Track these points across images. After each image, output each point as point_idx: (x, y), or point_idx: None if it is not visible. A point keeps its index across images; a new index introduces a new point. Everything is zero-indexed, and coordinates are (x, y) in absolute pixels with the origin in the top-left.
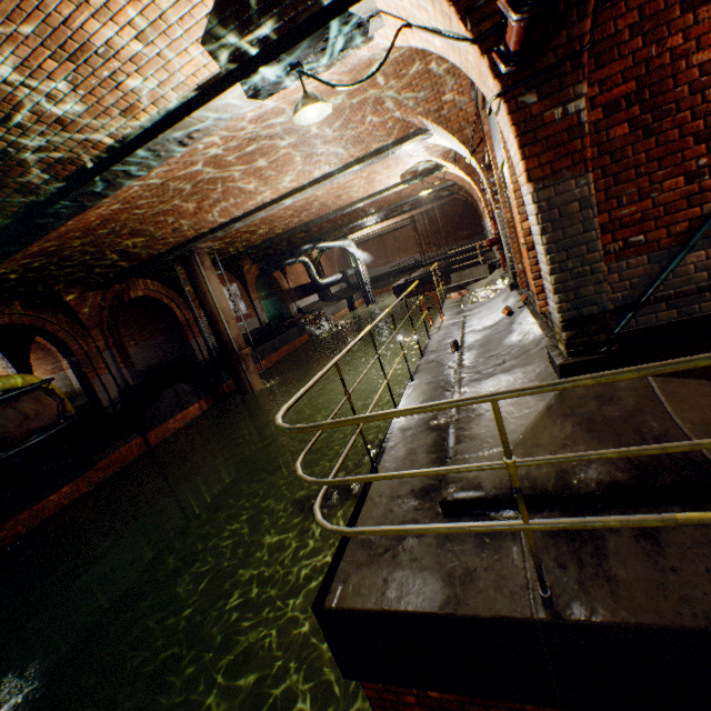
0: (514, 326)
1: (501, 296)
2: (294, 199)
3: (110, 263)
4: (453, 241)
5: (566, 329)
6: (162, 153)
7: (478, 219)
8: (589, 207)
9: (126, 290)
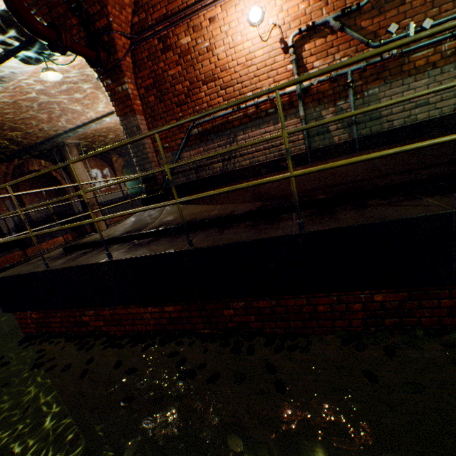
0: None
1: None
2: (111, 118)
3: (5, 146)
4: None
5: (144, 183)
6: None
7: None
8: (140, 129)
9: (26, 165)
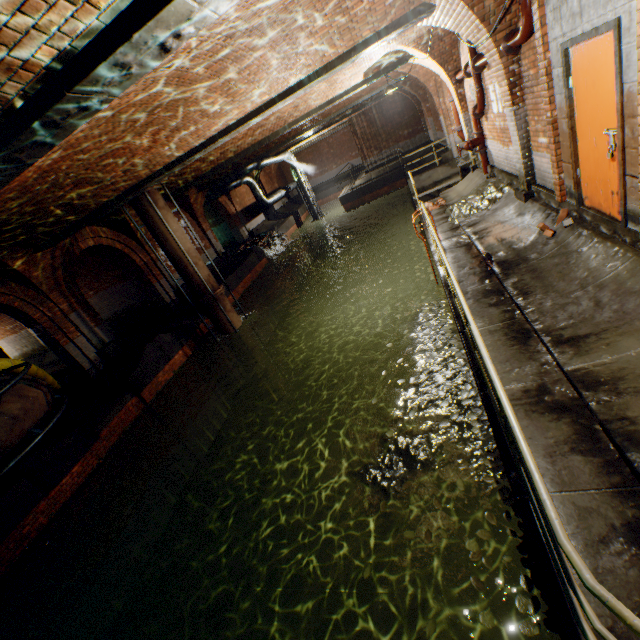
0: (574, 251)
1: (508, 207)
2: (263, 116)
3: (54, 220)
4: (394, 142)
5: None
6: (133, 68)
7: (418, 115)
8: None
9: (73, 242)
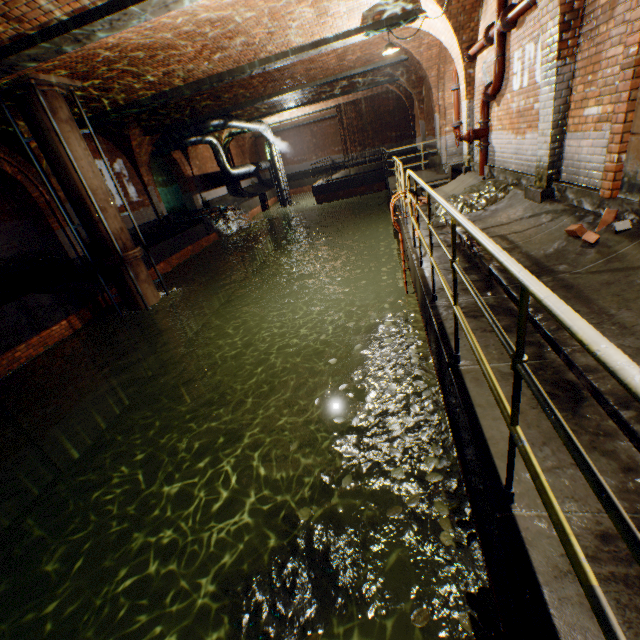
0: (639, 266)
1: (514, 208)
2: None
3: None
4: (380, 142)
5: None
6: None
7: (409, 120)
8: None
9: None
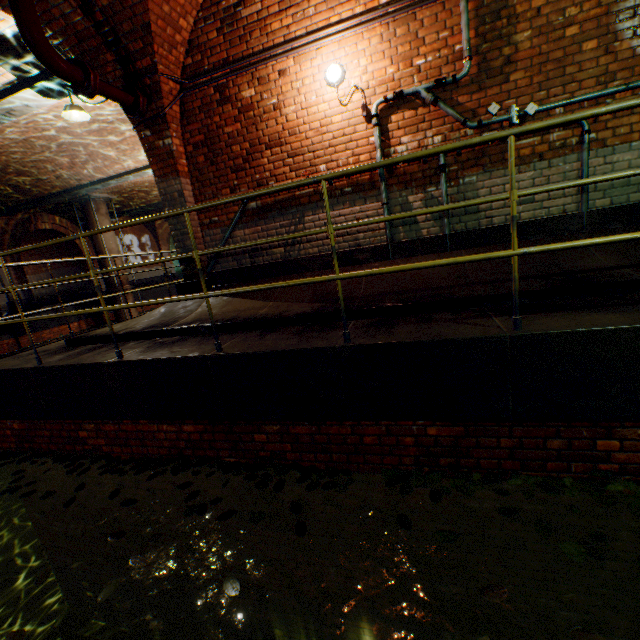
0: None
1: None
2: None
3: (7, 194)
4: None
5: (182, 264)
6: None
7: None
8: (183, 196)
9: (34, 221)
